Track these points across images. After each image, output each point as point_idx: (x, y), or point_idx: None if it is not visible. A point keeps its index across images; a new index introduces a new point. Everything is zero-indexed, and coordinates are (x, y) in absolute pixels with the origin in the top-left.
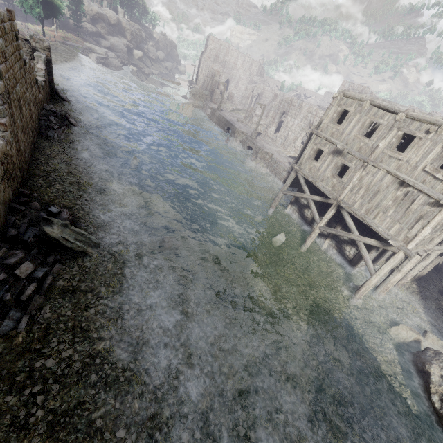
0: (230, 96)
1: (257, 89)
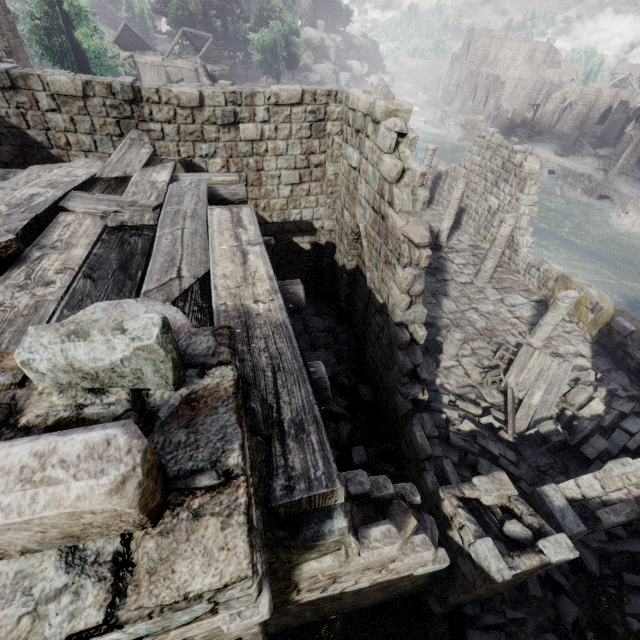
0: (516, 115)
1: (569, 96)
